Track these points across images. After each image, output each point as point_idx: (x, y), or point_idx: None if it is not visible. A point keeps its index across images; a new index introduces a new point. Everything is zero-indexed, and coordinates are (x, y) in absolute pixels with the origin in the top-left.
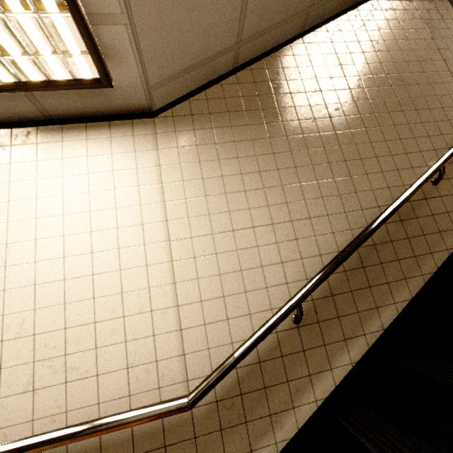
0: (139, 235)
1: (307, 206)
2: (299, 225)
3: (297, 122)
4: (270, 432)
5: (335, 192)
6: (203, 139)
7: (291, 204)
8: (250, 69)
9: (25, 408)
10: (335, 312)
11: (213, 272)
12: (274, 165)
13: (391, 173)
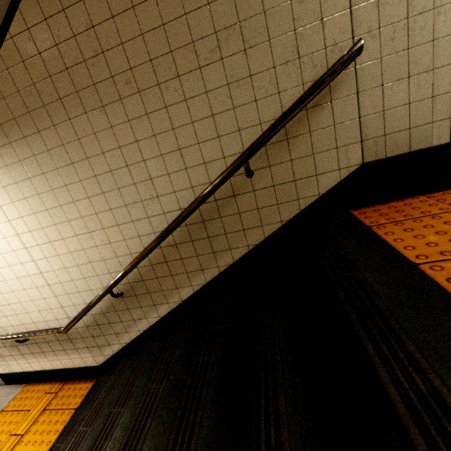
0: (7, 245)
1: (114, 214)
2: (110, 232)
3: (85, 116)
4: (117, 340)
5: (137, 198)
6: (8, 158)
7: (100, 214)
8: (11, 37)
9: (7, 322)
10: (146, 290)
11: (61, 266)
12: (77, 177)
13: (196, 169)
